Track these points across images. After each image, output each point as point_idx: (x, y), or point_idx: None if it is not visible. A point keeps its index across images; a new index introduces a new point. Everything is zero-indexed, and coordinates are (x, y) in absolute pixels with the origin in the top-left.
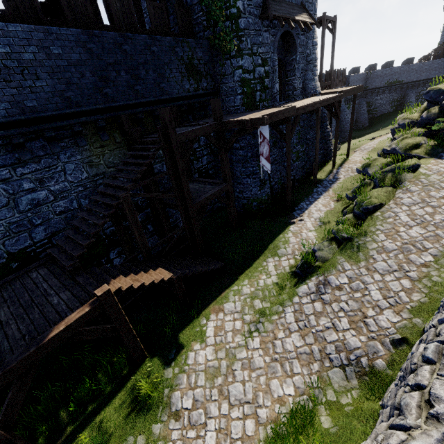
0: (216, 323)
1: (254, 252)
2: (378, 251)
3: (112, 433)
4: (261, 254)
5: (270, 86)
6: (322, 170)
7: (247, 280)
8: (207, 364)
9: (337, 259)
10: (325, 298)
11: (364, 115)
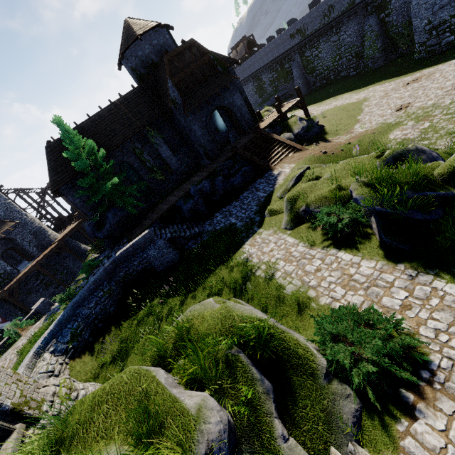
0: None
1: None
2: None
3: None
4: None
5: (4, 271)
6: None
7: None
8: None
9: None
10: None
11: None
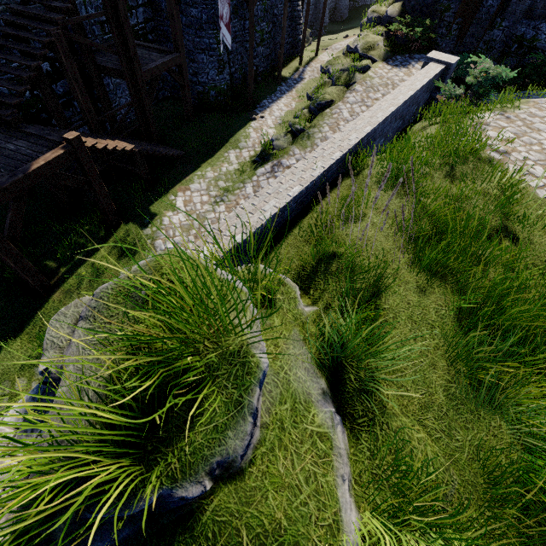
0: (185, 198)
1: (215, 145)
2: (321, 140)
3: (107, 268)
4: (222, 147)
5: None
6: (288, 66)
7: (210, 168)
8: (181, 223)
9: (290, 147)
10: (278, 175)
11: (345, 0)
